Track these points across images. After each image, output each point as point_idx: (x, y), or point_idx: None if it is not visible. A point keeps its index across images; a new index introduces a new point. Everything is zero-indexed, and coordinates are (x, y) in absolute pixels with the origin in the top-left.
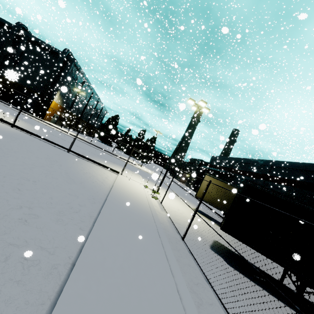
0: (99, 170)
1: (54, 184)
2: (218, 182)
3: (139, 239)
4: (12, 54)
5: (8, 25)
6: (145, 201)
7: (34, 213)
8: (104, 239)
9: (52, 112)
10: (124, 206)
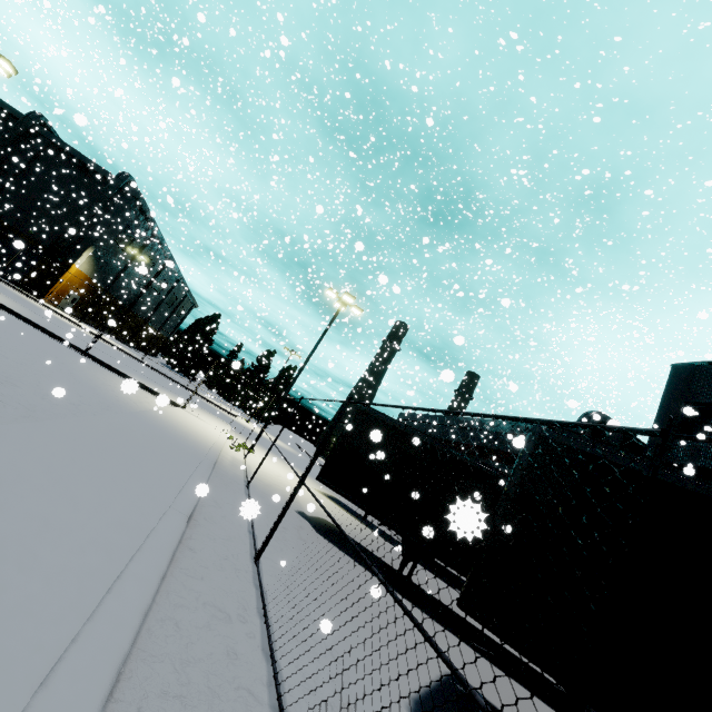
0: (139, 391)
1: (46, 374)
2: None
3: (161, 448)
4: (5, 164)
5: (11, 113)
6: (210, 441)
7: (14, 382)
8: (106, 426)
9: (65, 288)
10: (161, 427)
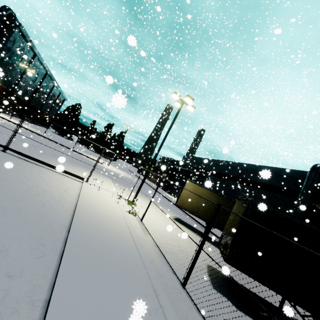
0: (55, 177)
1: None
2: (201, 189)
3: None
4: None
5: None
6: (124, 224)
7: None
8: None
9: None
10: (97, 247)
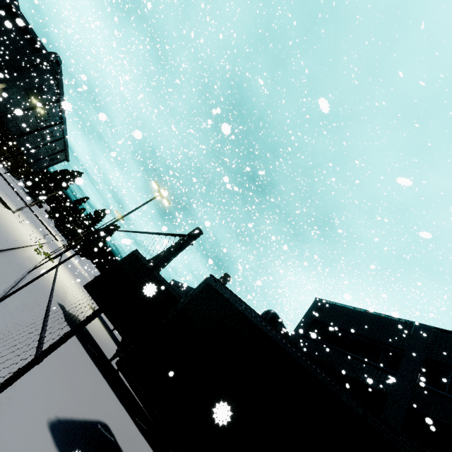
0: None
1: None
2: None
3: None
4: None
5: None
6: (19, 238)
7: None
8: None
9: None
10: None
